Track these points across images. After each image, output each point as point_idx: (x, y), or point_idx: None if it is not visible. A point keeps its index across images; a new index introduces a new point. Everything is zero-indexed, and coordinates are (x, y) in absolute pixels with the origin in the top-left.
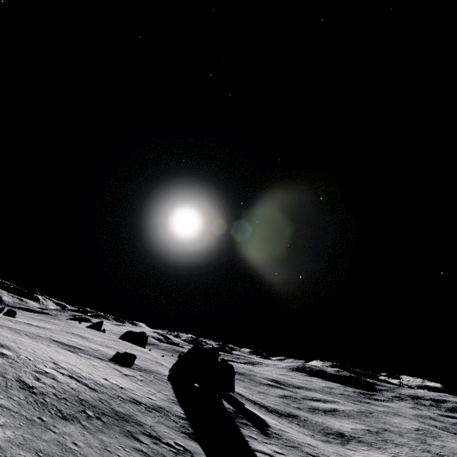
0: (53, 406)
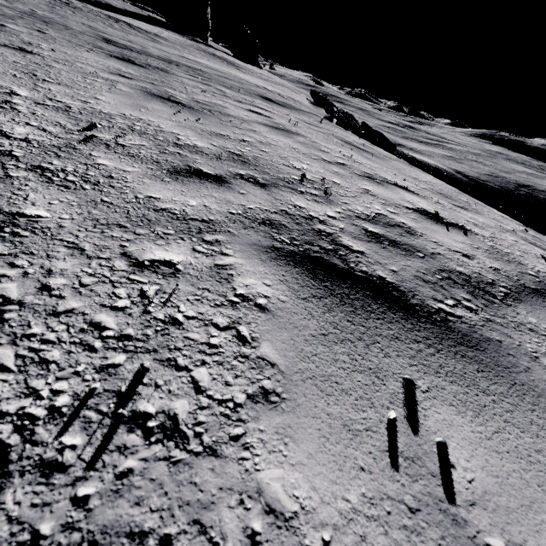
0: None
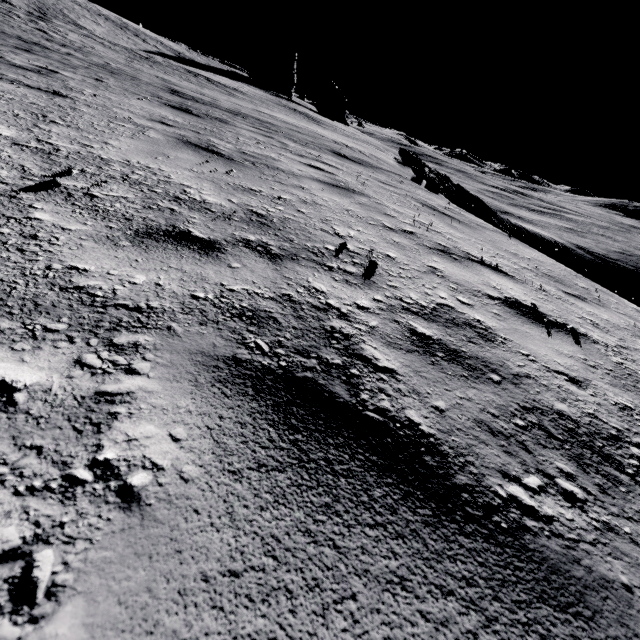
0: (79, 4)
